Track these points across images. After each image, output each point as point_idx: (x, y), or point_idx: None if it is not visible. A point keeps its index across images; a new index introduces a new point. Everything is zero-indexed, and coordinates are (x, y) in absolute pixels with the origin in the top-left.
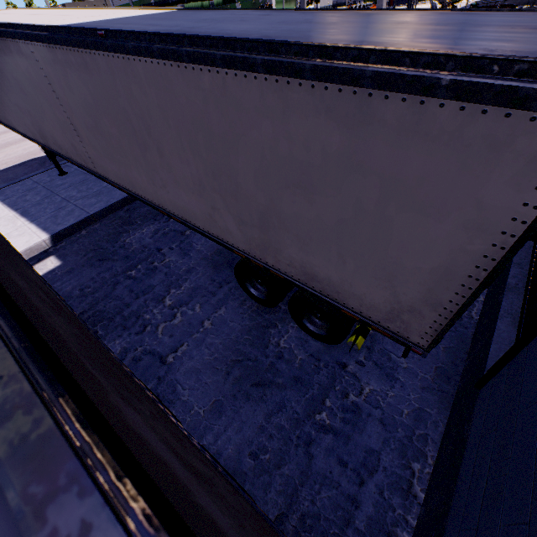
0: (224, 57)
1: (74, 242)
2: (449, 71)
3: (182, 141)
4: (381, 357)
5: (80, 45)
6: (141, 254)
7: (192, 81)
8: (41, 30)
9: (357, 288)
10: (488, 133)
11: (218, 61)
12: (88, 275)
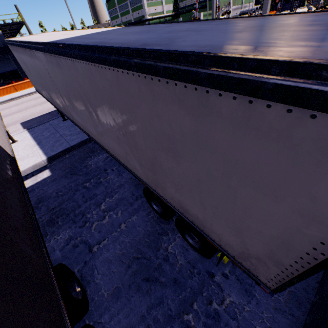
0: (114, 60)
1: (61, 161)
2: (274, 75)
3: (105, 111)
4: (242, 272)
5: (54, 53)
6: (94, 172)
7: (103, 75)
8: (40, 45)
9: (215, 228)
10: (319, 137)
11: (112, 63)
12: (63, 183)
